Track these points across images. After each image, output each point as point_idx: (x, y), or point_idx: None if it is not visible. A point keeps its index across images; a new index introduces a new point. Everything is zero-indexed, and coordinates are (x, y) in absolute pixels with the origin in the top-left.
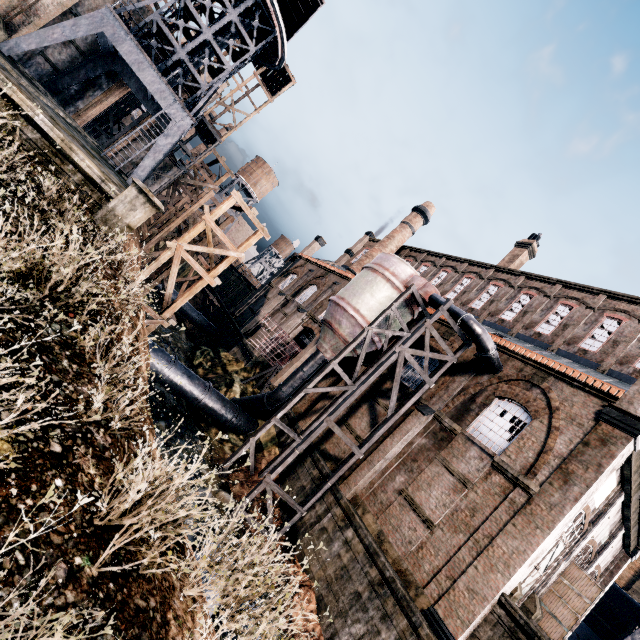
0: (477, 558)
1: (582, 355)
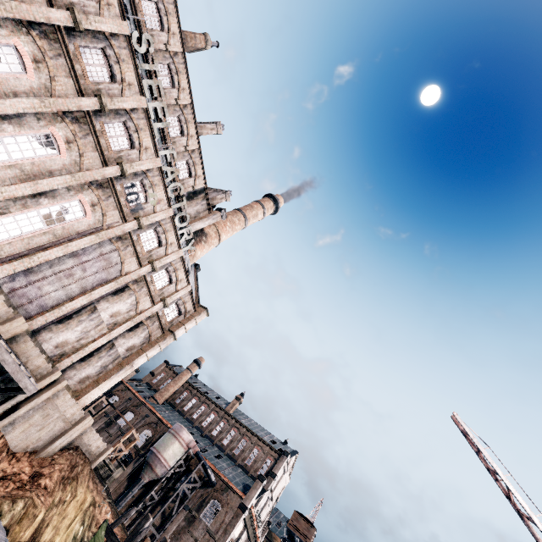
0: None
1: (245, 467)
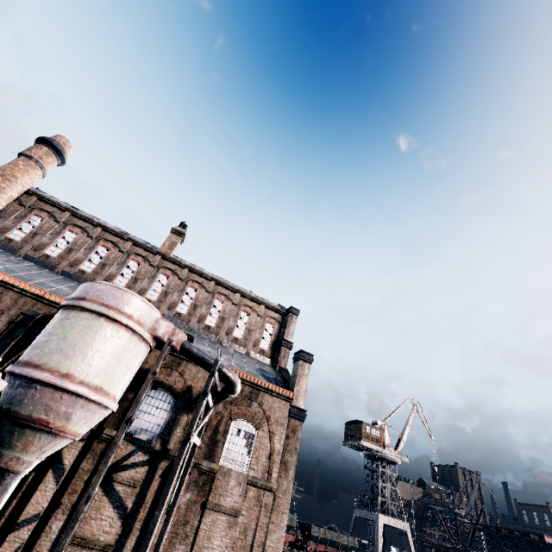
0: None
1: (236, 342)
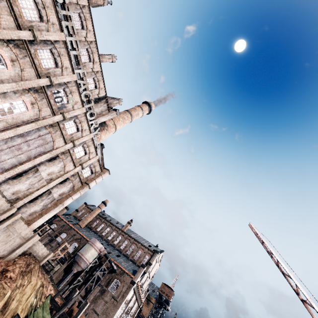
0: None
1: (134, 260)
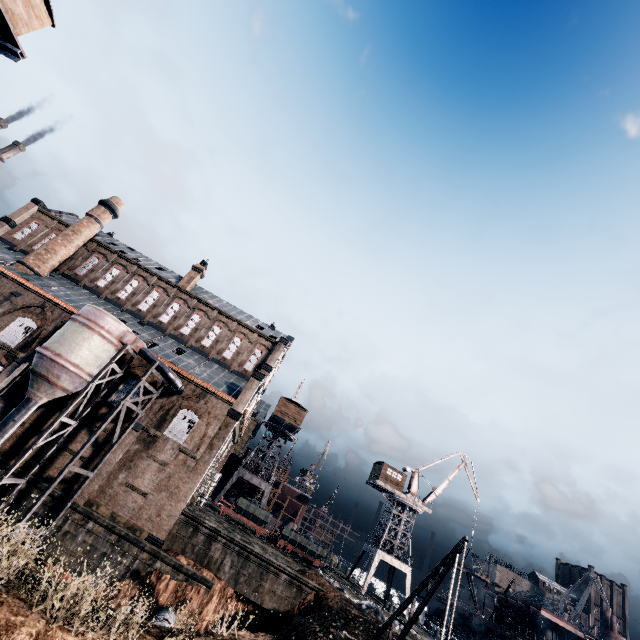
0: (172, 500)
1: (224, 361)
